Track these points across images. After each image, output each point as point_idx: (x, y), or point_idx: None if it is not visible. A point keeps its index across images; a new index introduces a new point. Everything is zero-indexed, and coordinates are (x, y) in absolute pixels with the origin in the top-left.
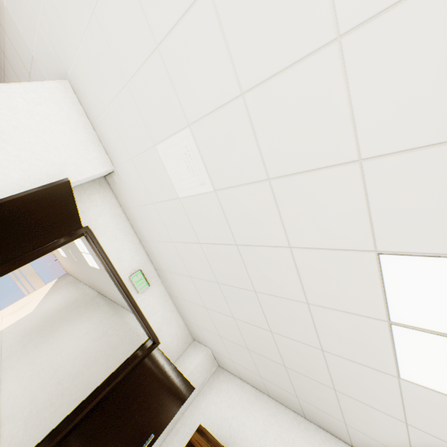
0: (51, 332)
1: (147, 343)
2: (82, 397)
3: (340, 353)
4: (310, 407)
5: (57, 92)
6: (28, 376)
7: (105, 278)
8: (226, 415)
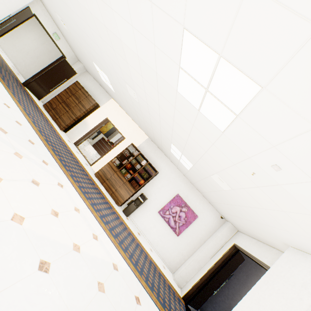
0: (14, 31)
1: (62, 57)
2: (43, 66)
3: (97, 74)
4: (101, 84)
5: None
6: (16, 51)
7: None
8: (85, 82)
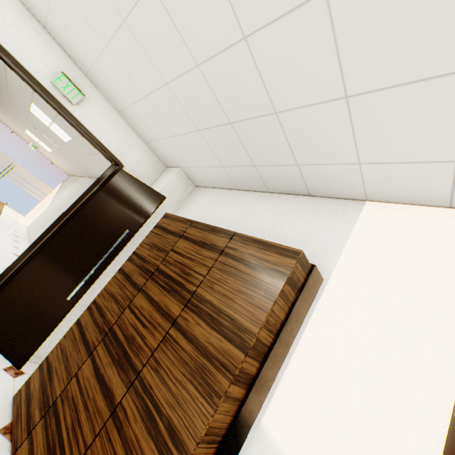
0: None
1: (111, 168)
2: None
3: (260, 18)
4: (268, 171)
5: None
6: None
7: (83, 150)
8: (199, 214)
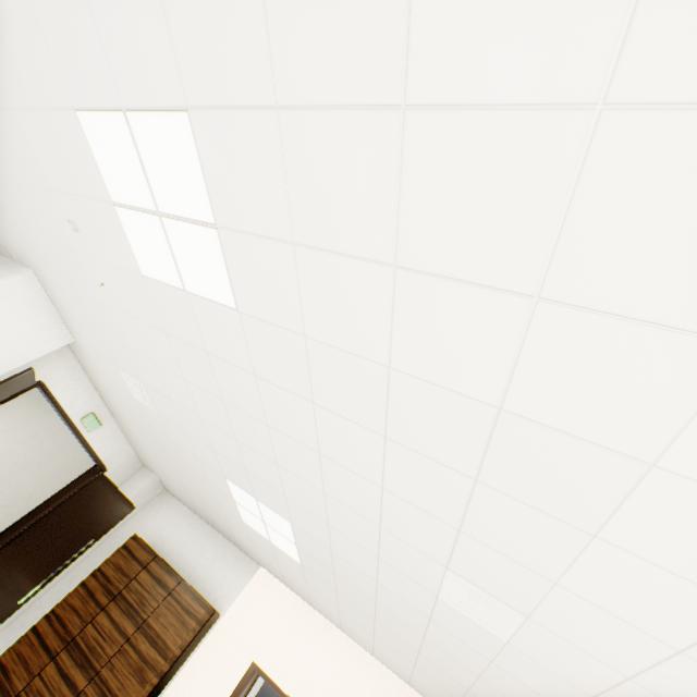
0: None
1: (95, 470)
2: (12, 504)
3: (224, 505)
4: (219, 526)
5: (22, 284)
6: None
7: None
8: (161, 526)
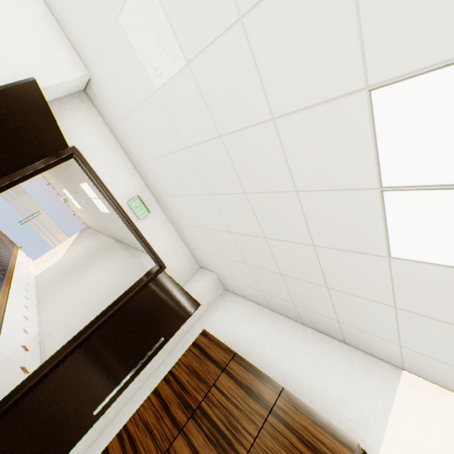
0: (77, 274)
1: (154, 268)
2: None
3: (331, 244)
4: (306, 312)
5: None
6: (62, 307)
7: (117, 222)
8: (230, 325)
